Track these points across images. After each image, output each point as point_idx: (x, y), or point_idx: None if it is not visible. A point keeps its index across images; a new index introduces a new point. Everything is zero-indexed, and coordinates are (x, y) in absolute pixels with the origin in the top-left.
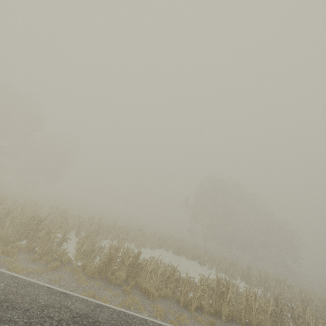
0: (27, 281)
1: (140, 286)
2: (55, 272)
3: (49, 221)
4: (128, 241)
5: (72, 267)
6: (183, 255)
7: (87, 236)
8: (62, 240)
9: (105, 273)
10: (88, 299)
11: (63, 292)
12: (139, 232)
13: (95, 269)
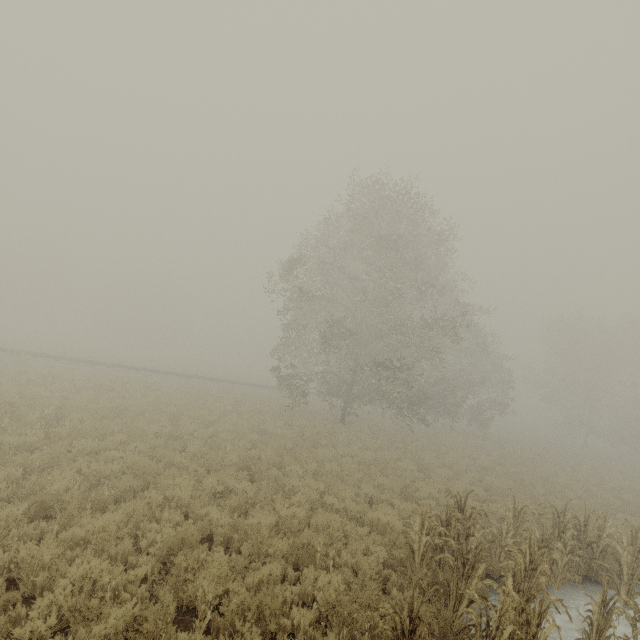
0: None
1: None
2: None
3: None
4: None
5: None
6: None
7: None
8: None
9: None
10: None
11: None
12: None
13: None
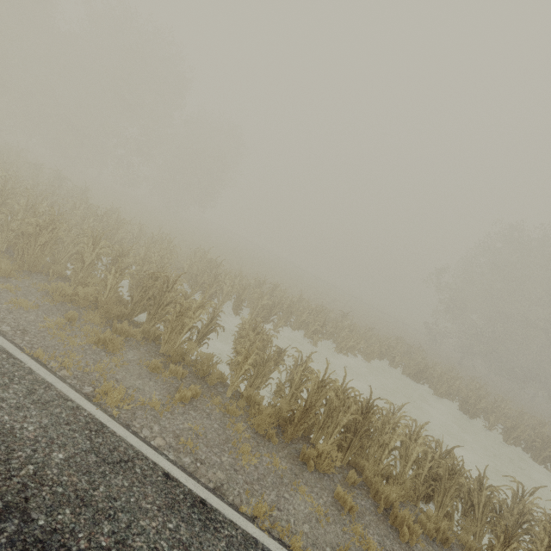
0: (122, 447)
1: (373, 489)
2: (190, 411)
3: (191, 277)
4: (322, 334)
5: (224, 396)
6: (423, 381)
7: (255, 326)
8: (208, 327)
9: (291, 433)
10: (259, 537)
11: (200, 498)
12: (344, 321)
13: (271, 420)
